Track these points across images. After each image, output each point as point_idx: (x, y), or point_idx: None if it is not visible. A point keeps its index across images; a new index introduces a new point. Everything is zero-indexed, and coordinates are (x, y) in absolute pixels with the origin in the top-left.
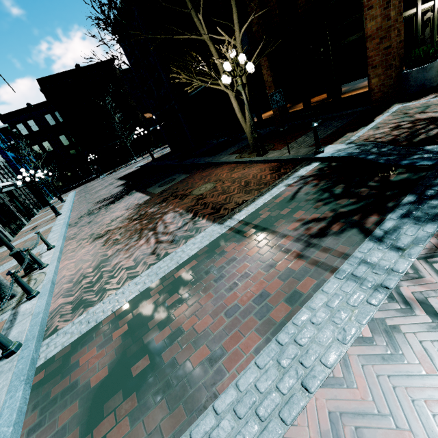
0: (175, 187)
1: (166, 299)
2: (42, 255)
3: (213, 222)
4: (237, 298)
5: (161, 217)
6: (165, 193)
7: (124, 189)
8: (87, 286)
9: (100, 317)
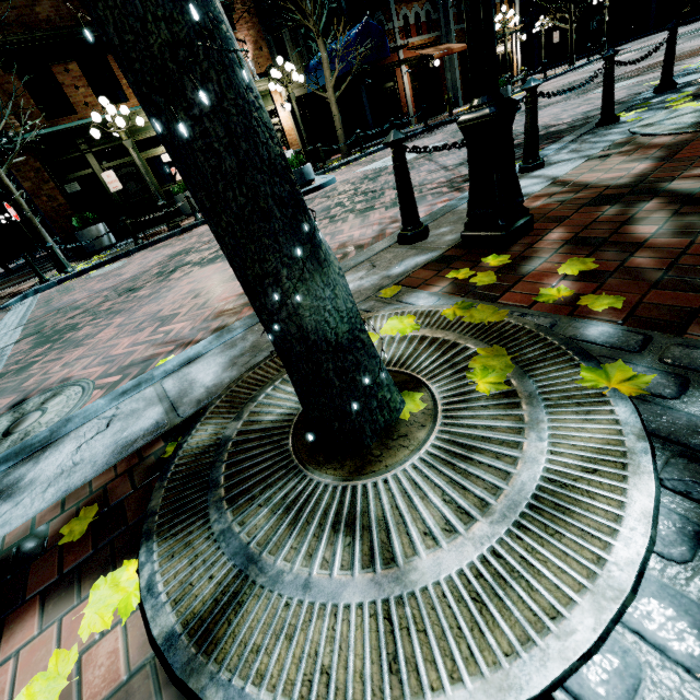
0: None
1: None
2: None
3: None
4: None
5: None
6: None
7: None
8: None
9: None
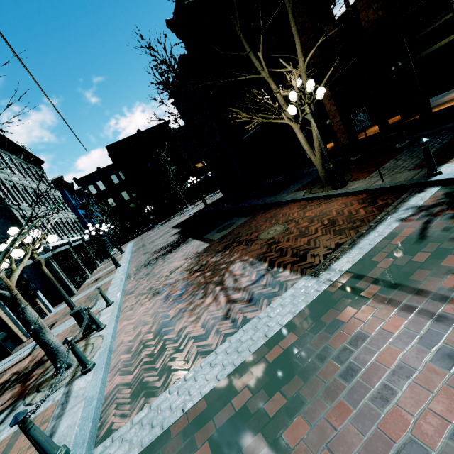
0: (236, 232)
1: (264, 402)
2: (101, 313)
3: (301, 273)
4: (408, 423)
5: (227, 268)
6: (226, 239)
7: (180, 237)
8: (147, 360)
9: (167, 420)
